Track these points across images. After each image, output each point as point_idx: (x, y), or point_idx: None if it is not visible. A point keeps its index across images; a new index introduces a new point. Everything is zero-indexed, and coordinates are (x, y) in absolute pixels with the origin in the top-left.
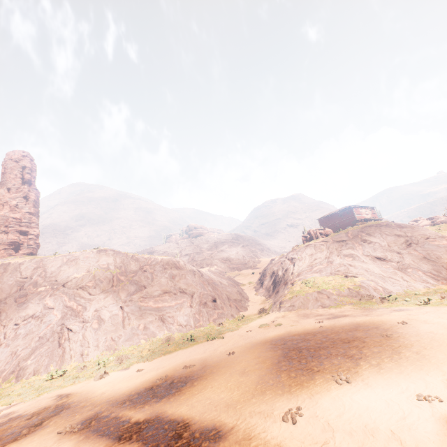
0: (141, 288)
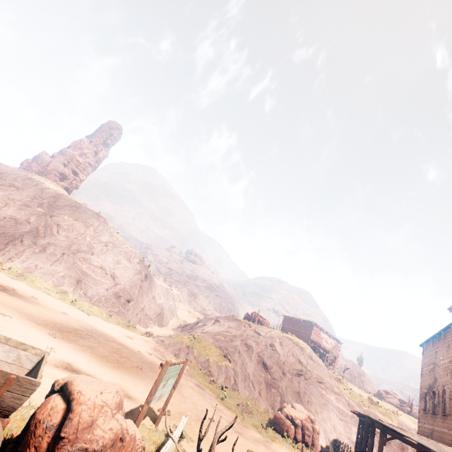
0: (90, 252)
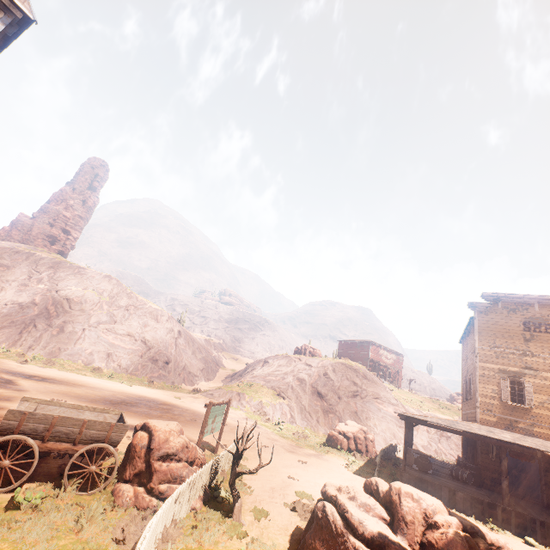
0: (112, 321)
